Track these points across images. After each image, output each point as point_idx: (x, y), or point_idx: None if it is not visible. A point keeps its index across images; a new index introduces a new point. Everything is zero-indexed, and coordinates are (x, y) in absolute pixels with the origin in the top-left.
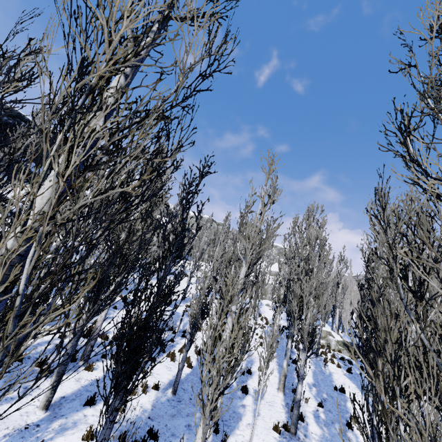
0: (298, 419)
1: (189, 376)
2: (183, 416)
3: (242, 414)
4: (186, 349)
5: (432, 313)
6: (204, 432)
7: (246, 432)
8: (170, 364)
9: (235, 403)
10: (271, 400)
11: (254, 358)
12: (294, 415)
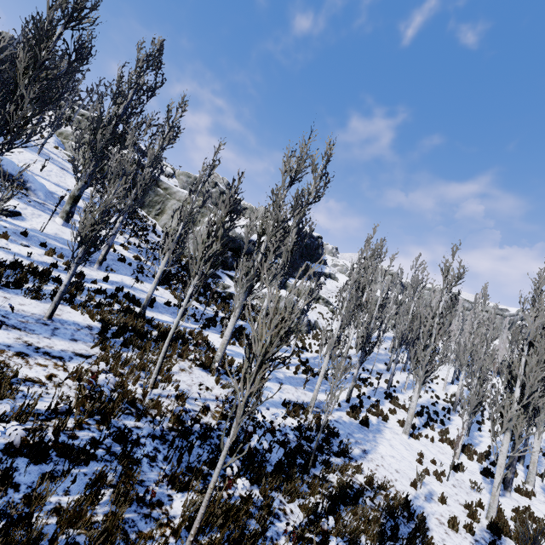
0: None
1: None
2: None
3: None
4: None
5: None
6: None
7: None
8: None
9: None
10: None
11: None
12: None
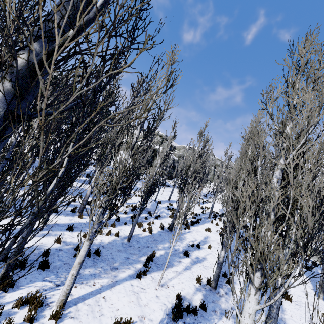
0: (226, 282)
1: (146, 237)
2: (127, 253)
3: (174, 265)
4: (138, 213)
5: (298, 146)
6: (92, 232)
7: (171, 274)
8: (137, 228)
9: (173, 258)
10: (208, 266)
11: (209, 241)
12: (215, 273)
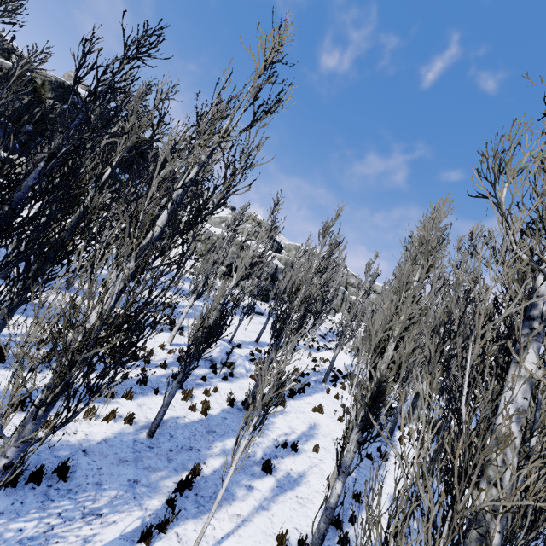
0: (337, 542)
1: (194, 424)
2: (138, 467)
3: (238, 497)
4: (177, 379)
5: None
6: None
7: (224, 525)
8: (178, 402)
9: (237, 479)
10: (307, 496)
11: (317, 434)
12: (317, 529)
